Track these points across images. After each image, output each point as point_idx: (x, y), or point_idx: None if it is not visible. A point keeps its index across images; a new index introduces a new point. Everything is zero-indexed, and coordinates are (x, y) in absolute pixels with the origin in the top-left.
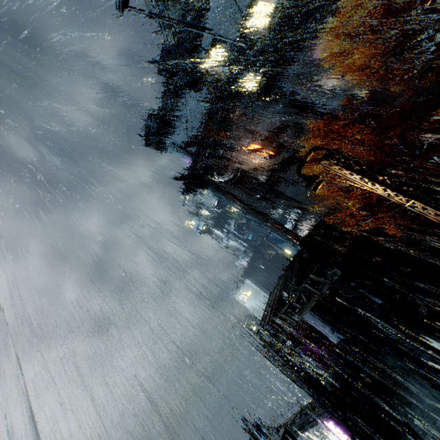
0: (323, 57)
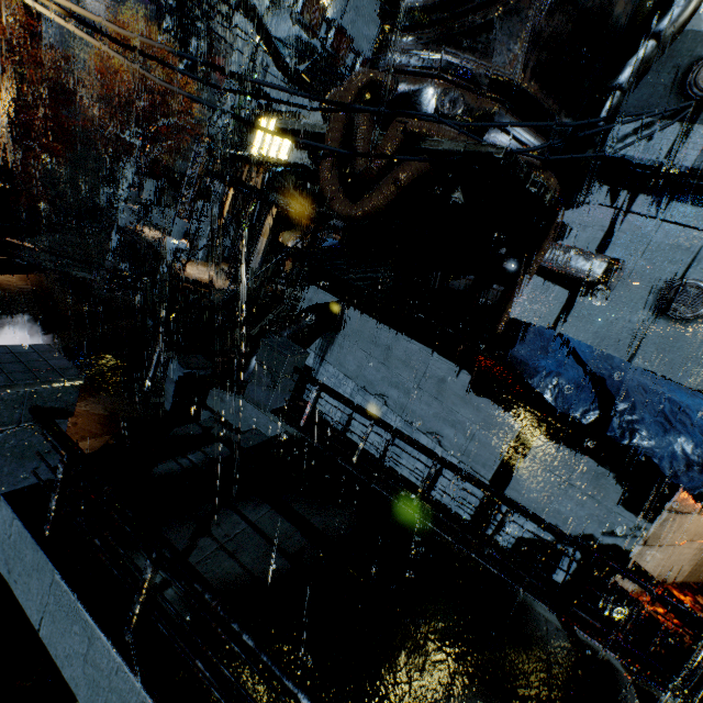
0: (120, 2)
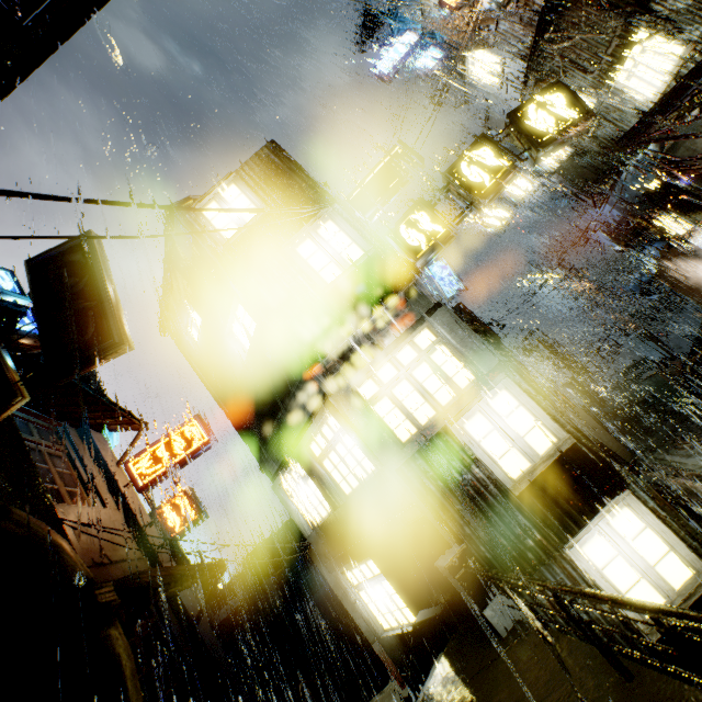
0: None
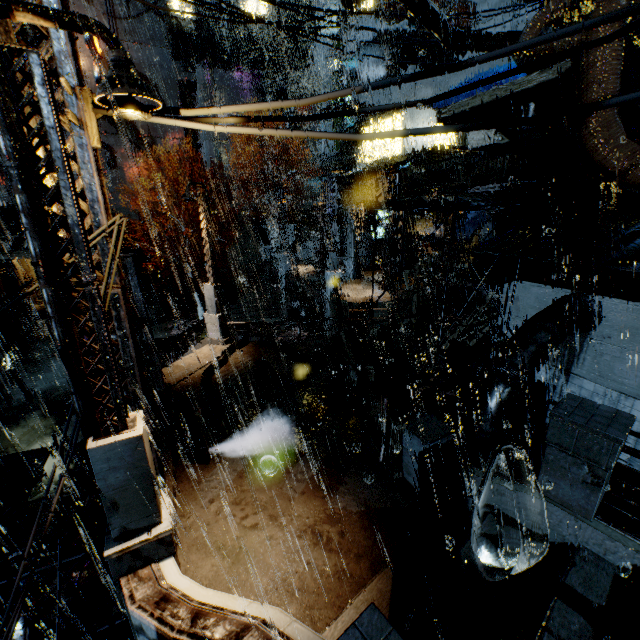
0: None
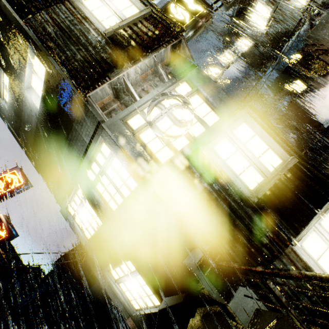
0: None
